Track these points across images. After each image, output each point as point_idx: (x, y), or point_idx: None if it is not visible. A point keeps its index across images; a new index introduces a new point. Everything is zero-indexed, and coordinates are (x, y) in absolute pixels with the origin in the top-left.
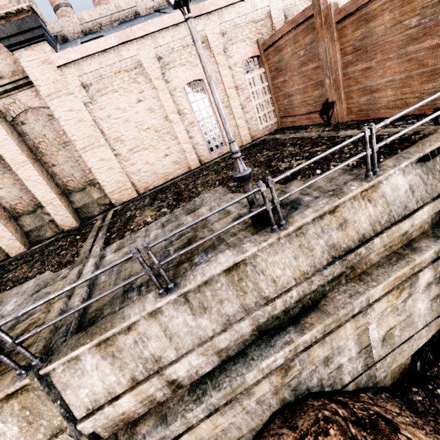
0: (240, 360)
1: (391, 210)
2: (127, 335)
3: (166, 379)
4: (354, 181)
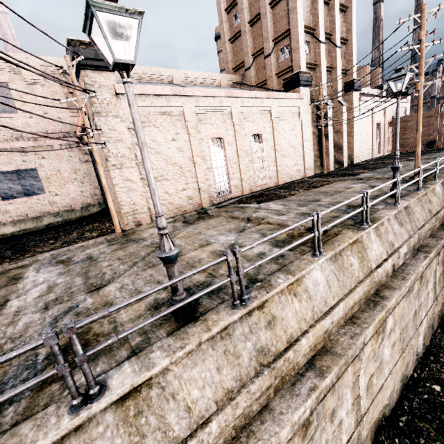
0: None
1: None
2: None
3: None
4: None
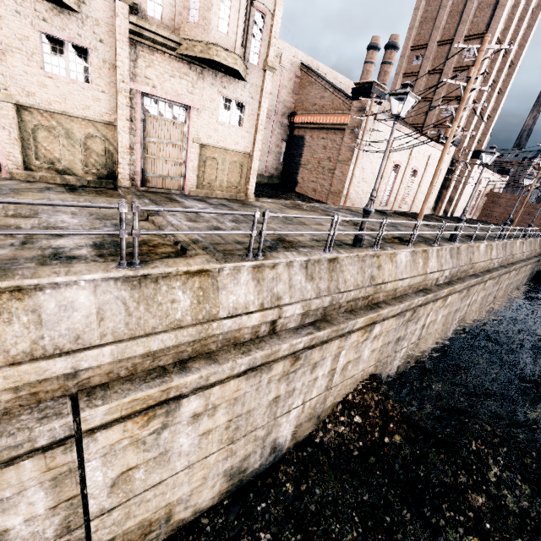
0: None
1: None
2: None
3: None
4: None
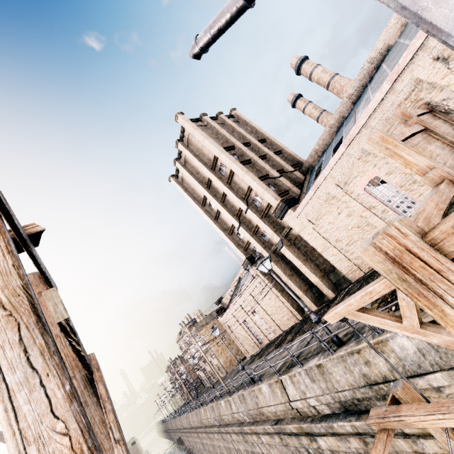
0: (336, 416)
1: (404, 365)
2: (295, 378)
3: (308, 403)
4: (372, 334)
